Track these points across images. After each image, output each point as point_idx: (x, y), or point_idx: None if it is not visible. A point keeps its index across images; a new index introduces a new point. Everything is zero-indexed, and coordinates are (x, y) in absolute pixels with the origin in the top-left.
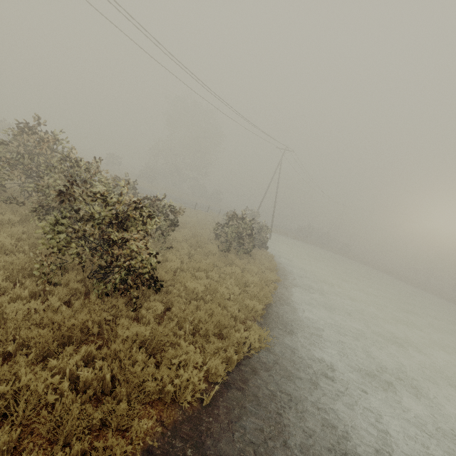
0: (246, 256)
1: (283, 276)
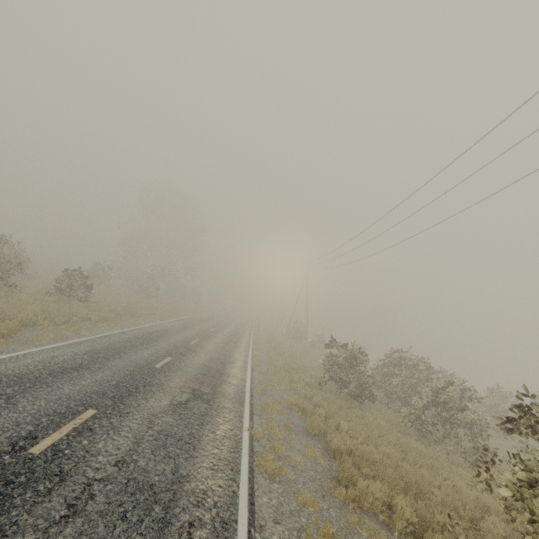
0: None
1: None
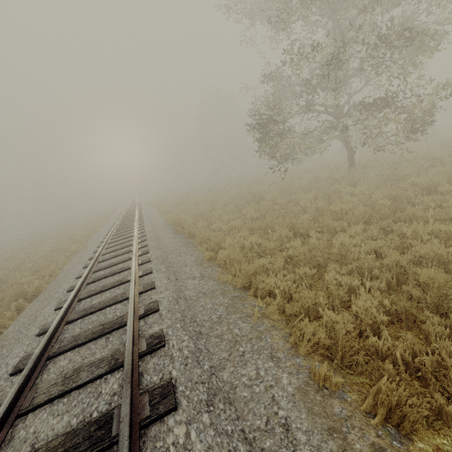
0: None
1: None
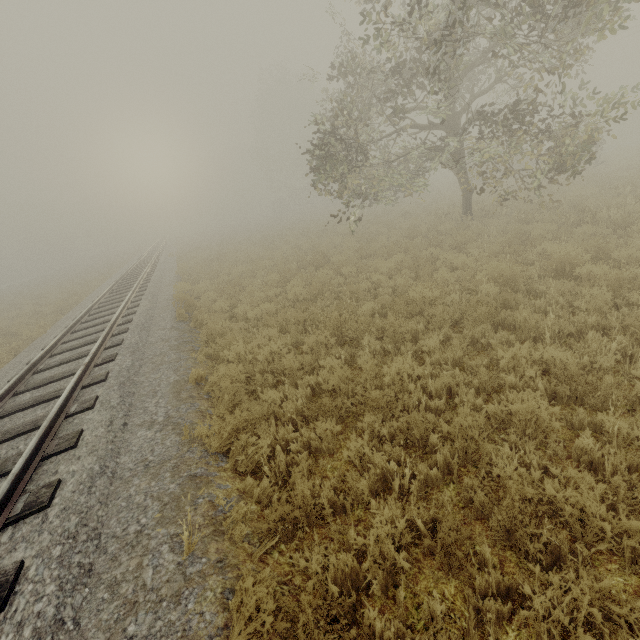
0: None
1: None
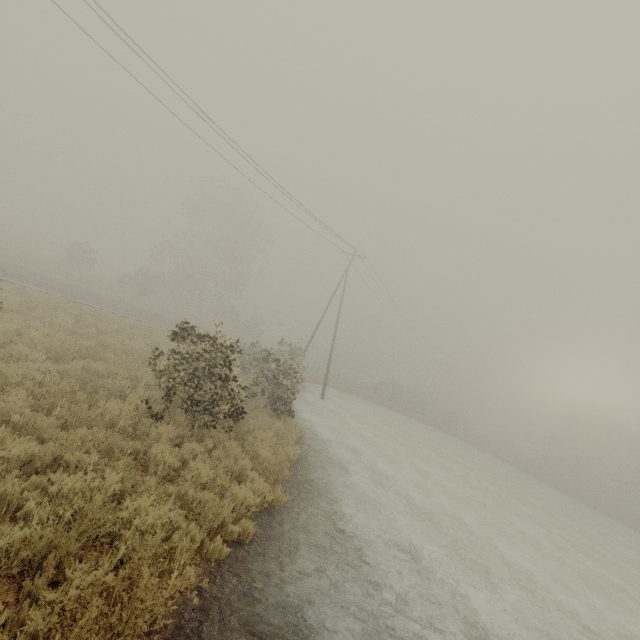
0: (218, 433)
1: (305, 483)
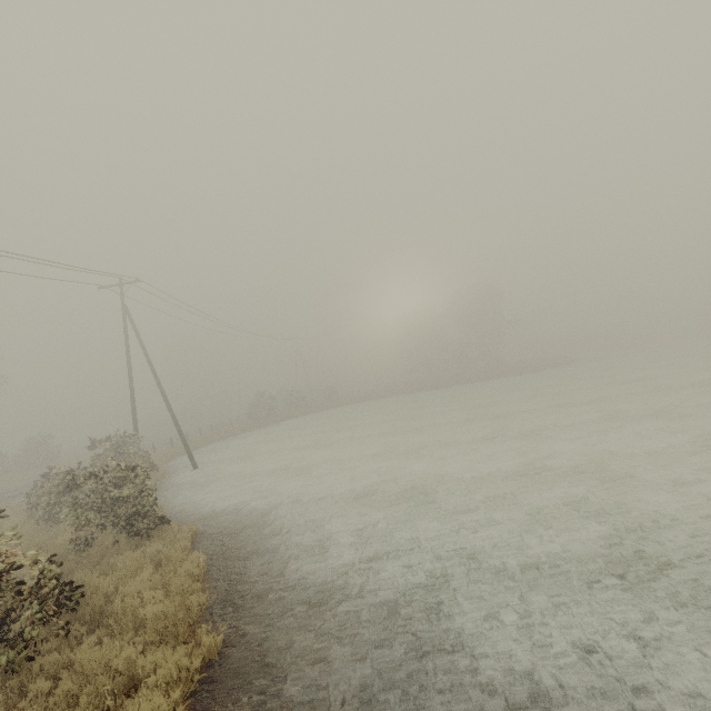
0: (47, 656)
1: (234, 585)
